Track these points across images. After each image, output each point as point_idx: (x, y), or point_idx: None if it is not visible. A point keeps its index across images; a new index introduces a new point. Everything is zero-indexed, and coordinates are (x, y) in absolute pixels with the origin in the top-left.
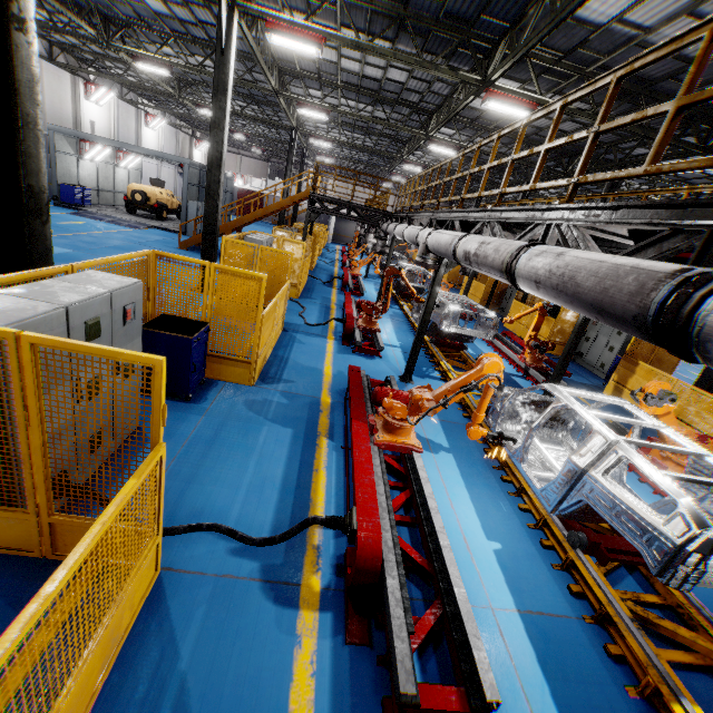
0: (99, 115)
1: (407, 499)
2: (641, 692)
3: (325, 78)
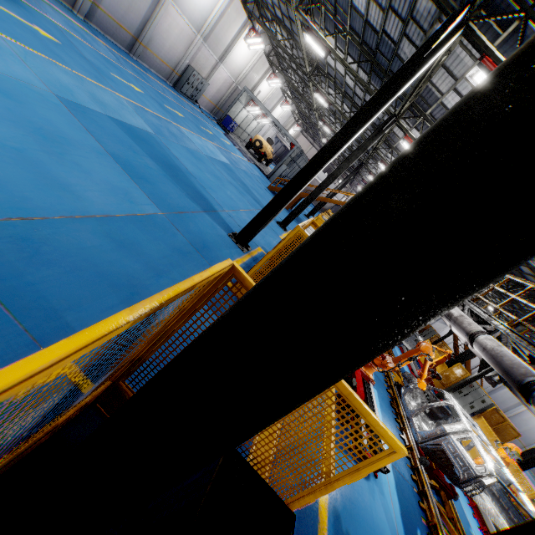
0: (265, 89)
1: None
2: (427, 522)
3: None
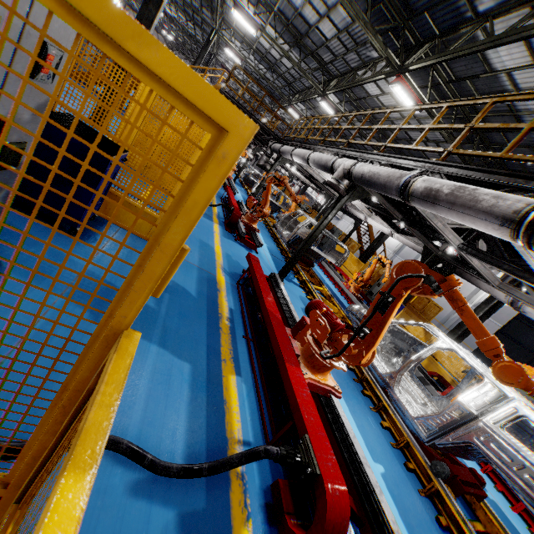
0: None
1: None
2: None
3: None
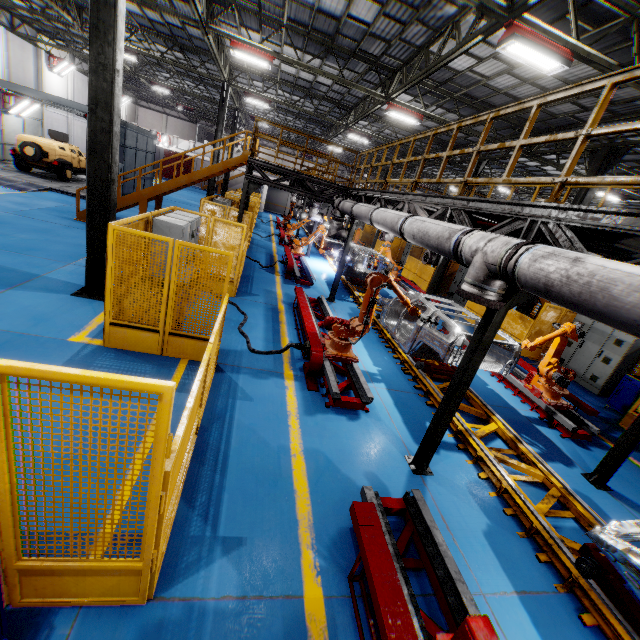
0: None
1: None
2: None
3: (267, 13)
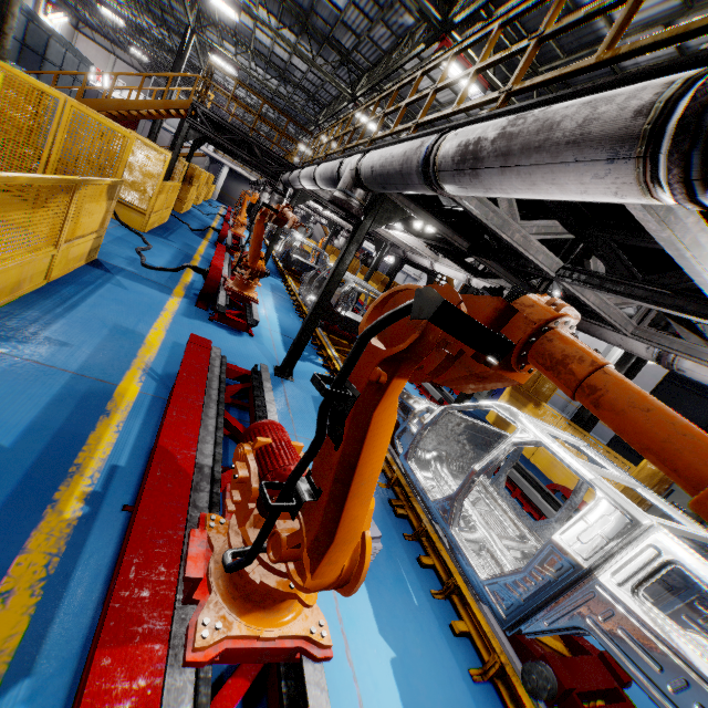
0: None
1: (255, 675)
2: None
3: None
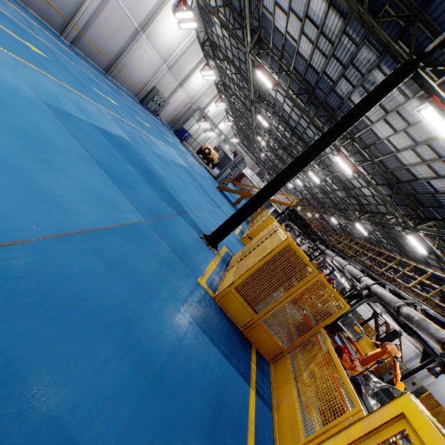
0: (213, 109)
1: None
2: None
3: (330, 168)
